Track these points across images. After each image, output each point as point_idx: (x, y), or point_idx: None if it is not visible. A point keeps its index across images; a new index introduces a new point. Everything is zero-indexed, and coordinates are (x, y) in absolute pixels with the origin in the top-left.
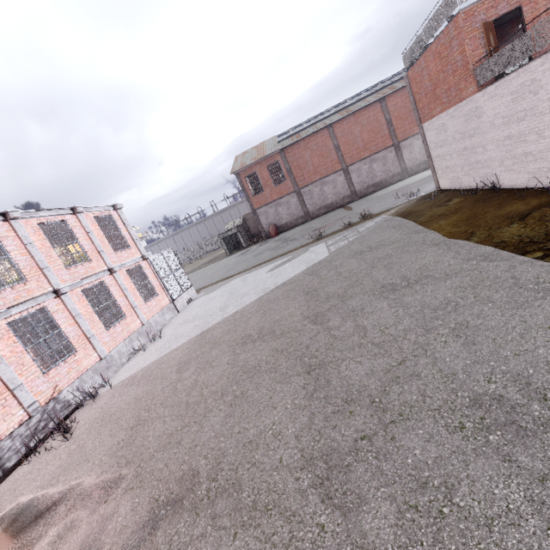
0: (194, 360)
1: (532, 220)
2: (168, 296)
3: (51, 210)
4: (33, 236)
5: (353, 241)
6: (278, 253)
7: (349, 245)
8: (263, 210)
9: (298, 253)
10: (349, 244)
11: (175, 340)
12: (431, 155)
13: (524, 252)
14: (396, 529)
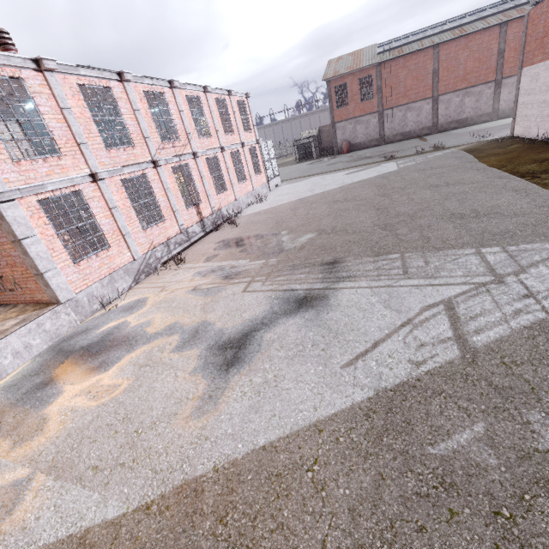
0: (301, 207)
1: (546, 163)
2: (266, 176)
3: (220, 90)
4: (213, 107)
5: (420, 163)
6: (351, 165)
7: (416, 165)
8: (342, 124)
9: (371, 166)
10: (416, 164)
11: (279, 201)
12: (518, 102)
13: (523, 177)
14: (408, 232)
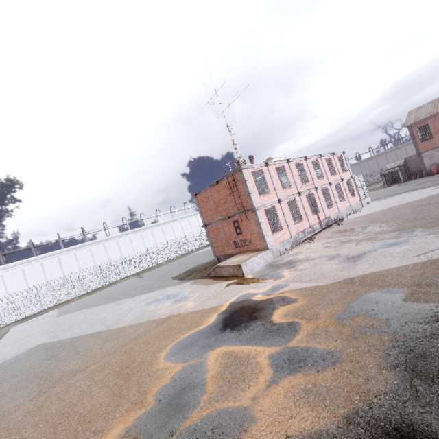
0: (390, 212)
1: None
2: (359, 197)
3: (328, 154)
4: (324, 163)
5: None
6: None
7: None
8: (428, 153)
9: None
10: None
11: (371, 211)
12: None
13: None
14: None
